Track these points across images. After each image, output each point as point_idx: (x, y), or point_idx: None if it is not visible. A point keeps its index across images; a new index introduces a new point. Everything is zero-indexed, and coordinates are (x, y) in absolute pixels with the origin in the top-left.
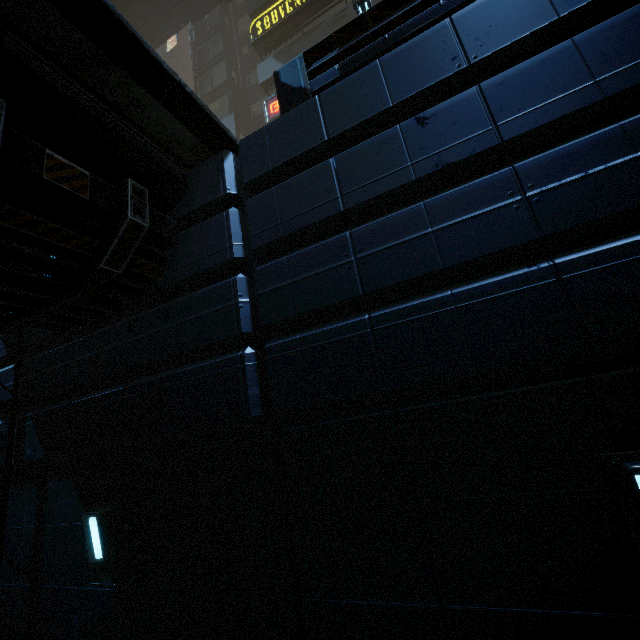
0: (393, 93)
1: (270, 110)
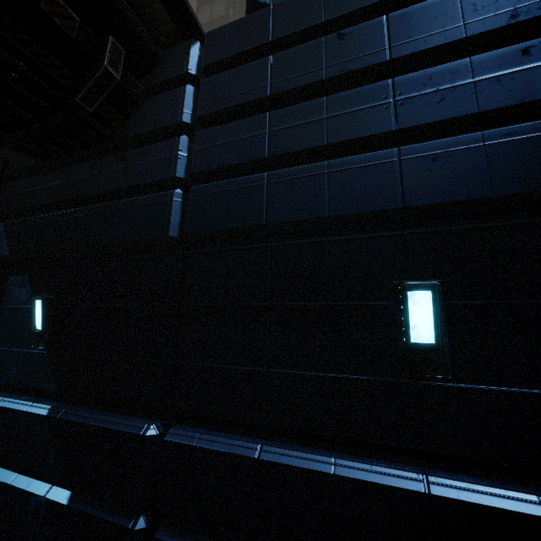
0: (327, 12)
1: None
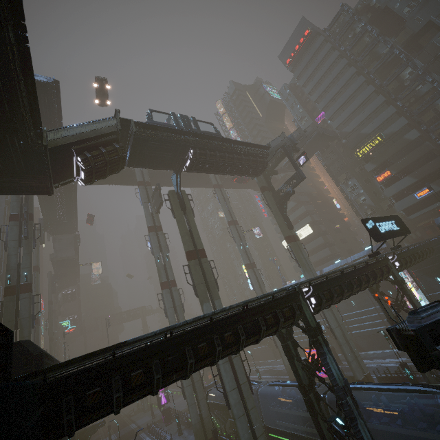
0: None
1: (377, 180)
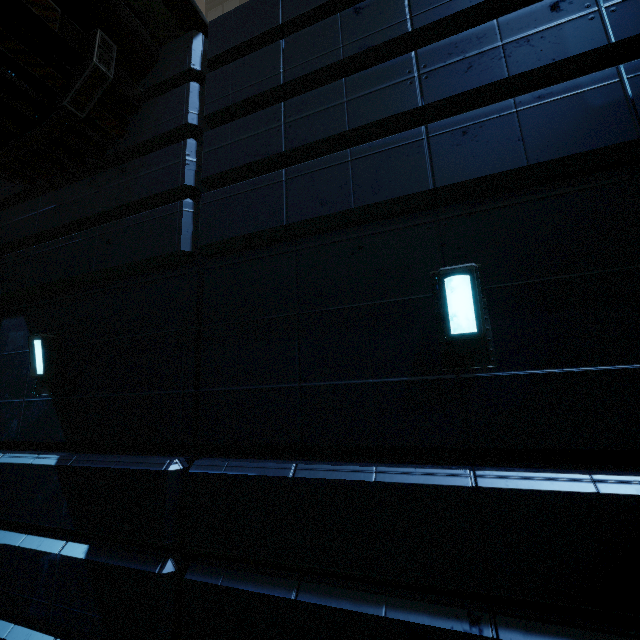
0: None
1: None
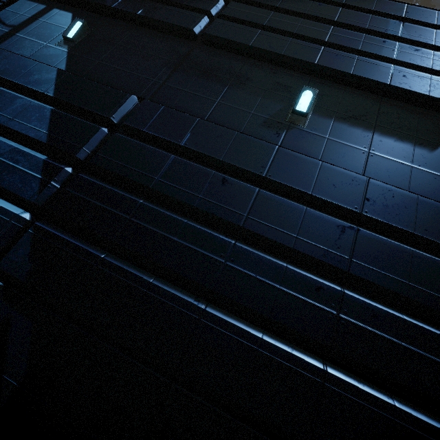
0: None
1: None
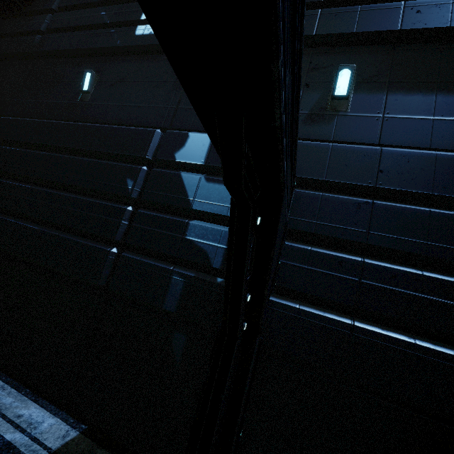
0: None
1: None
